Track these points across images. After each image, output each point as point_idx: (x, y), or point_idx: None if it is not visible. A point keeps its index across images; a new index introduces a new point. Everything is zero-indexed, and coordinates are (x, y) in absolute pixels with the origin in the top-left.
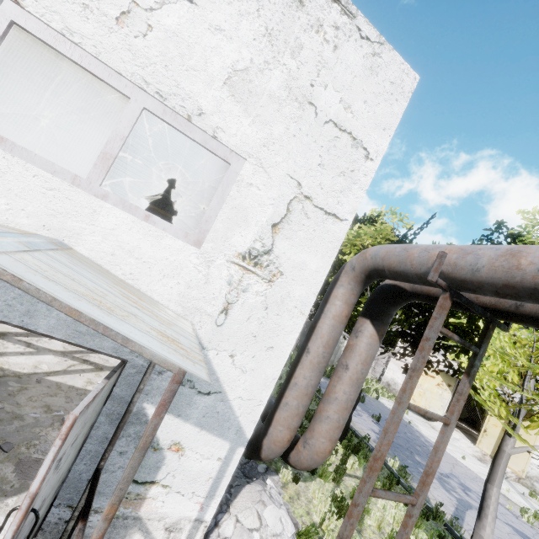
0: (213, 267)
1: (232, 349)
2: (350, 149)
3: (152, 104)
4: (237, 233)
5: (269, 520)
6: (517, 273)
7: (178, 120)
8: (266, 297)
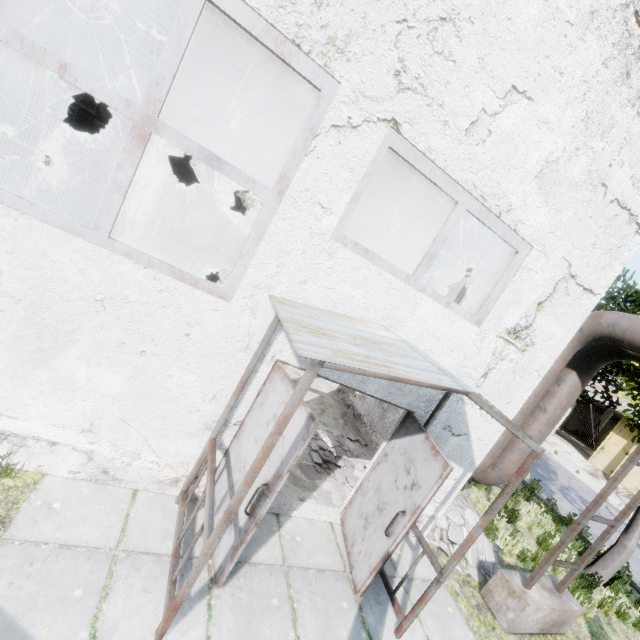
0: (485, 341)
1: None
2: (624, 226)
3: (473, 205)
4: (509, 313)
5: (470, 519)
6: None
7: (489, 216)
8: (516, 364)
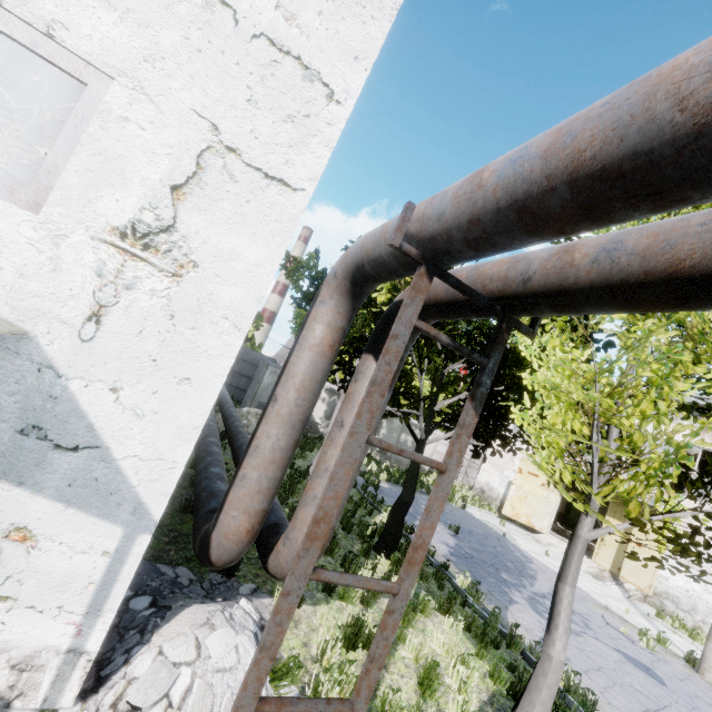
0: (66, 246)
1: (113, 378)
2: (301, 83)
3: None
4: (107, 195)
5: (215, 649)
6: (479, 194)
7: None
8: (171, 300)
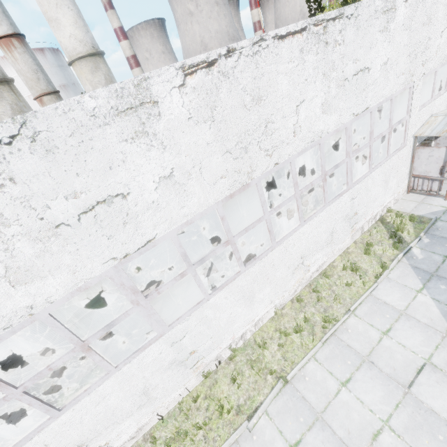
0: None
1: None
2: None
3: (439, 67)
4: None
5: None
6: None
7: (443, 64)
8: None
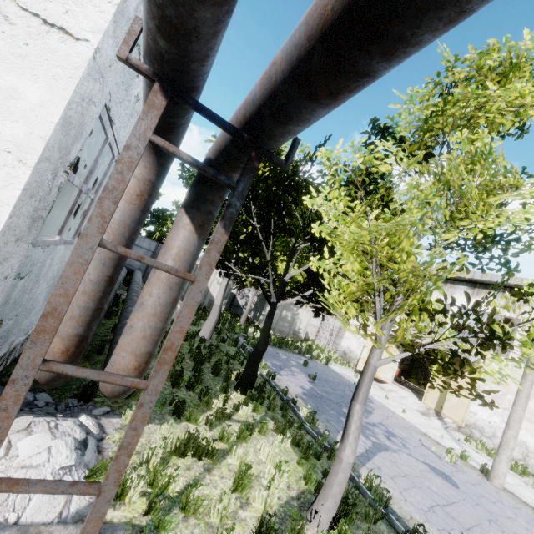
0: None
1: None
2: None
3: None
4: None
5: (24, 449)
6: None
7: None
8: None
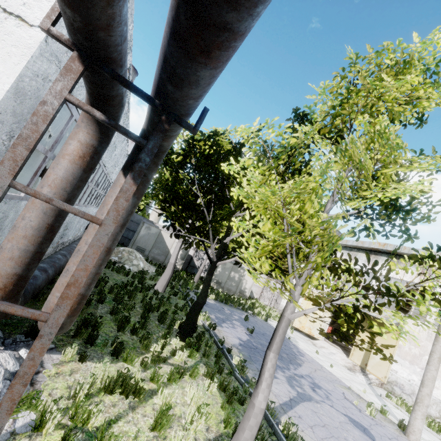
0: None
1: None
2: None
3: None
4: None
5: None
6: None
7: None
8: None
